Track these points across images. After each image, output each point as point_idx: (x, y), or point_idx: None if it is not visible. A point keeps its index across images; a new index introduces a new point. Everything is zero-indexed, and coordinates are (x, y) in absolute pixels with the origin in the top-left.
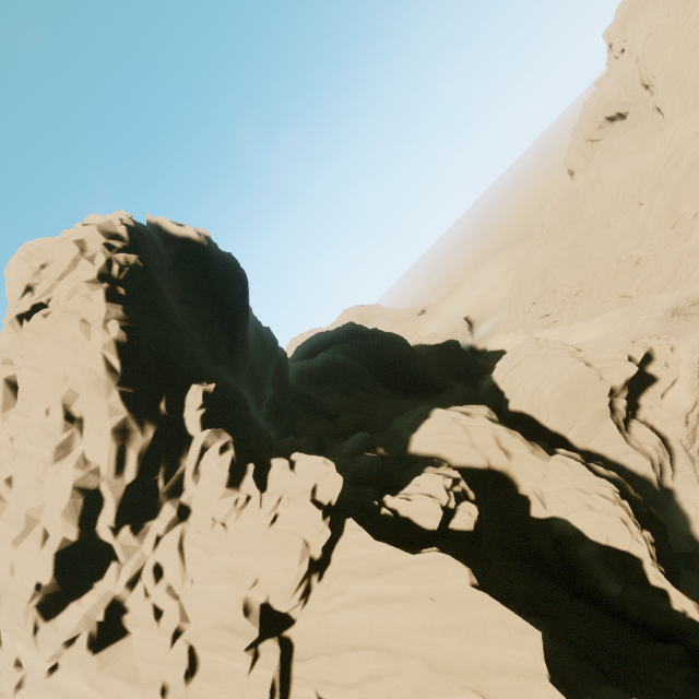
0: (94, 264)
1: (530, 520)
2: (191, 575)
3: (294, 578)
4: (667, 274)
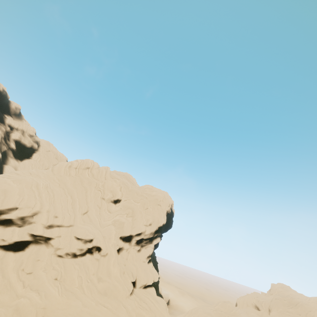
0: (168, 207)
1: None
2: (130, 259)
3: (143, 282)
4: None
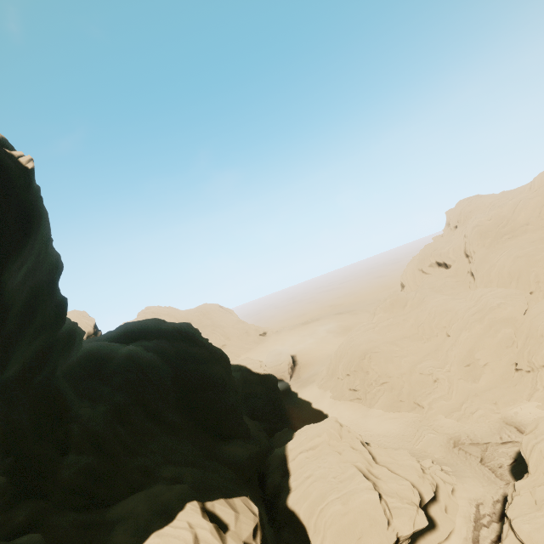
0: None
1: None
2: None
3: None
4: (455, 402)
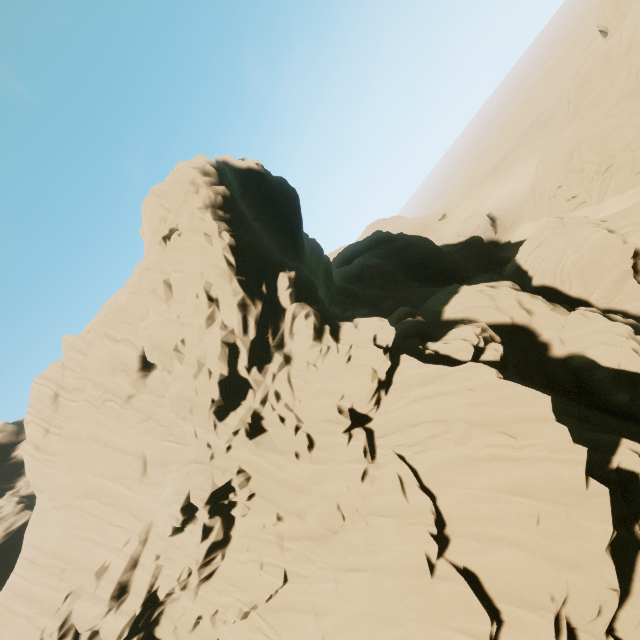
0: (199, 196)
1: (549, 359)
2: (298, 397)
3: (369, 391)
4: None
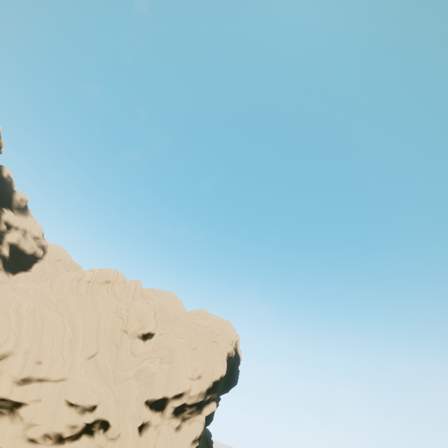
0: (230, 346)
1: None
2: (161, 446)
3: None
4: None
